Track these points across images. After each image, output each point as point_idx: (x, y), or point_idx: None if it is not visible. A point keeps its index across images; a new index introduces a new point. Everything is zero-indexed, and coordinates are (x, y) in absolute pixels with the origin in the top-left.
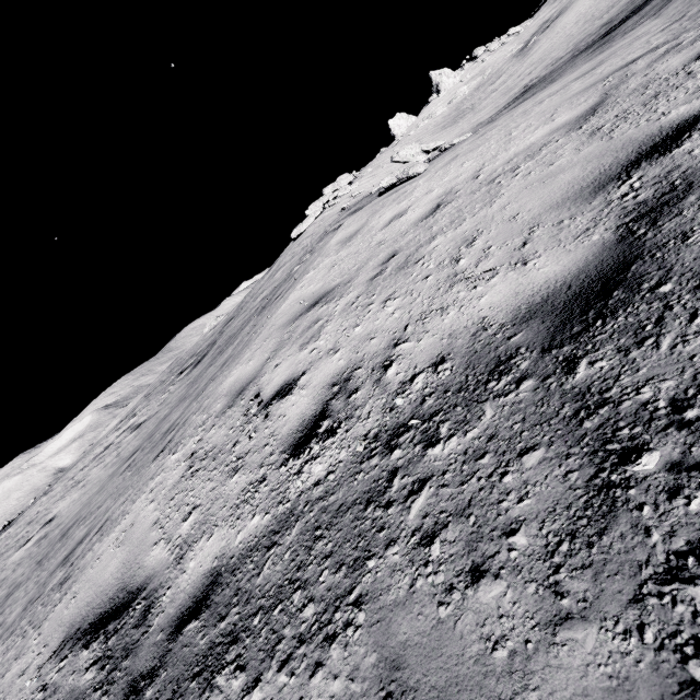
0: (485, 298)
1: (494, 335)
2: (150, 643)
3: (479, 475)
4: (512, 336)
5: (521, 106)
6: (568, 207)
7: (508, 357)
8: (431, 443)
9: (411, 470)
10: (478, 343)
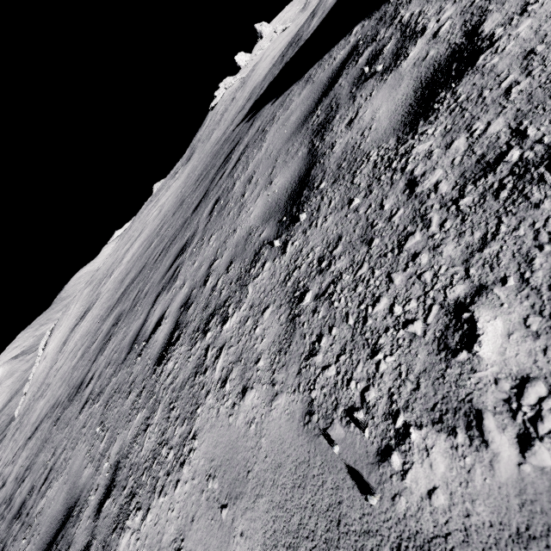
0: None
1: None
2: None
3: None
4: None
5: None
6: None
7: None
8: None
9: None
10: None
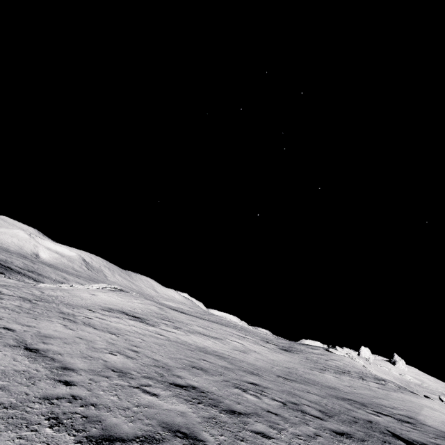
0: None
1: None
2: None
3: None
4: None
5: None
6: None
7: None
8: None
9: None
10: None
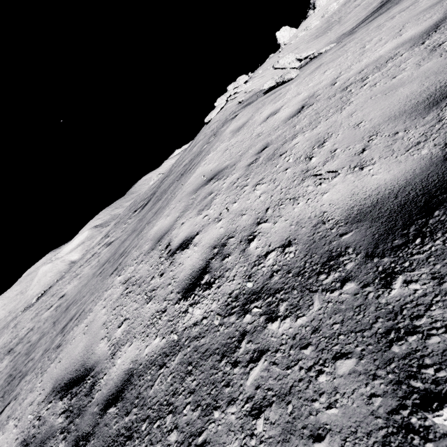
0: (326, 194)
1: (330, 229)
2: (90, 412)
3: (301, 364)
4: (343, 234)
5: (376, 20)
6: (403, 119)
7: (338, 253)
8: (271, 318)
9: (254, 338)
10: (317, 234)
